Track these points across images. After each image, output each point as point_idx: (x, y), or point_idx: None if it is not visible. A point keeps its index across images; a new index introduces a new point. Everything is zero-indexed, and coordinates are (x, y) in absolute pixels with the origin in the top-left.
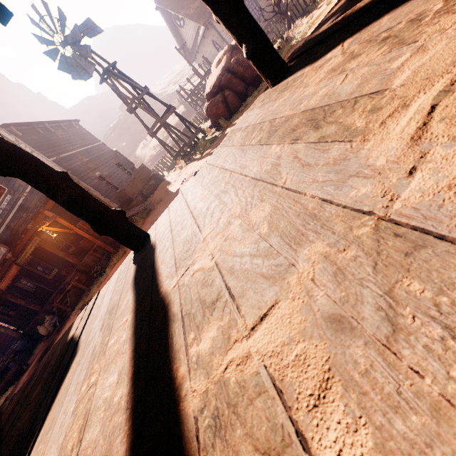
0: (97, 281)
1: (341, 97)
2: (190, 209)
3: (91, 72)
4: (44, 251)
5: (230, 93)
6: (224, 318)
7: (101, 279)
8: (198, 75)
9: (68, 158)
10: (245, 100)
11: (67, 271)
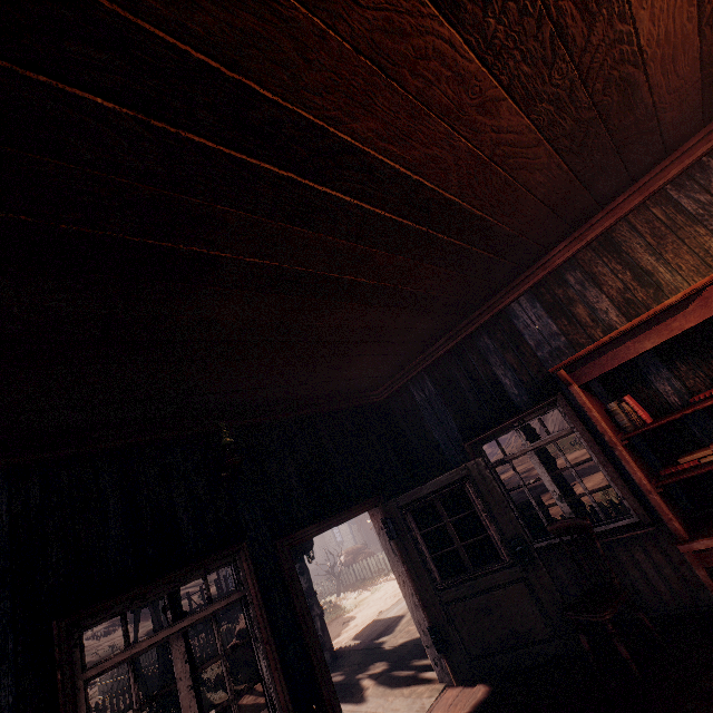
0: None
1: (353, 682)
2: None
3: None
4: None
5: None
6: None
7: None
8: (219, 588)
9: None
10: None
11: None
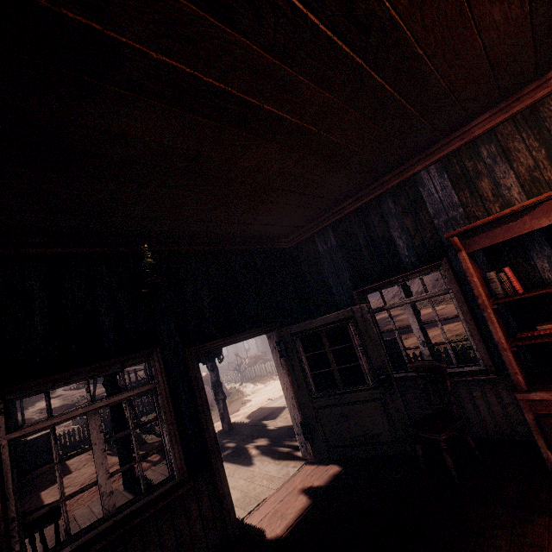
0: None
1: (241, 447)
2: None
3: None
4: None
5: None
6: None
7: None
8: None
9: None
10: None
11: None
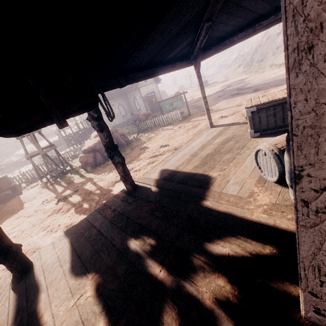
0: None
1: (151, 229)
2: (78, 253)
3: None
4: None
5: (99, 155)
6: (106, 318)
7: None
8: (78, 127)
9: None
10: (107, 161)
11: None
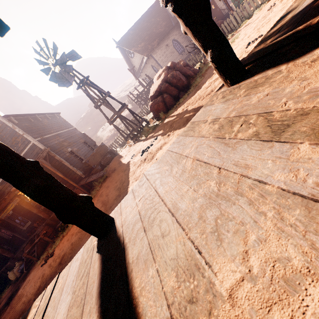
0: (60, 234)
1: None
2: (167, 206)
3: (71, 82)
4: (22, 207)
5: (167, 96)
6: None
7: (64, 233)
8: (142, 85)
9: (49, 138)
10: (177, 100)
11: (38, 224)
